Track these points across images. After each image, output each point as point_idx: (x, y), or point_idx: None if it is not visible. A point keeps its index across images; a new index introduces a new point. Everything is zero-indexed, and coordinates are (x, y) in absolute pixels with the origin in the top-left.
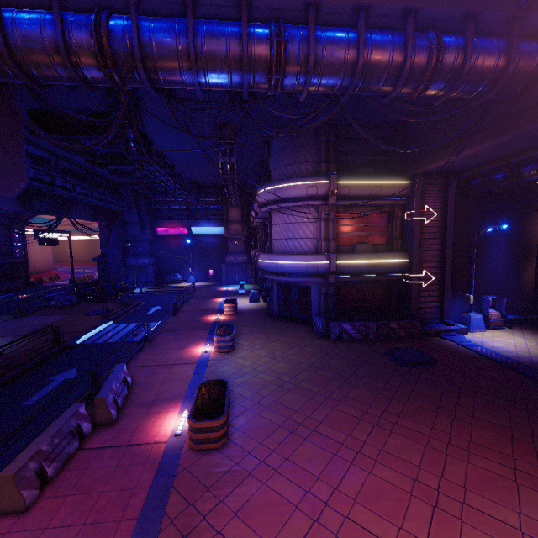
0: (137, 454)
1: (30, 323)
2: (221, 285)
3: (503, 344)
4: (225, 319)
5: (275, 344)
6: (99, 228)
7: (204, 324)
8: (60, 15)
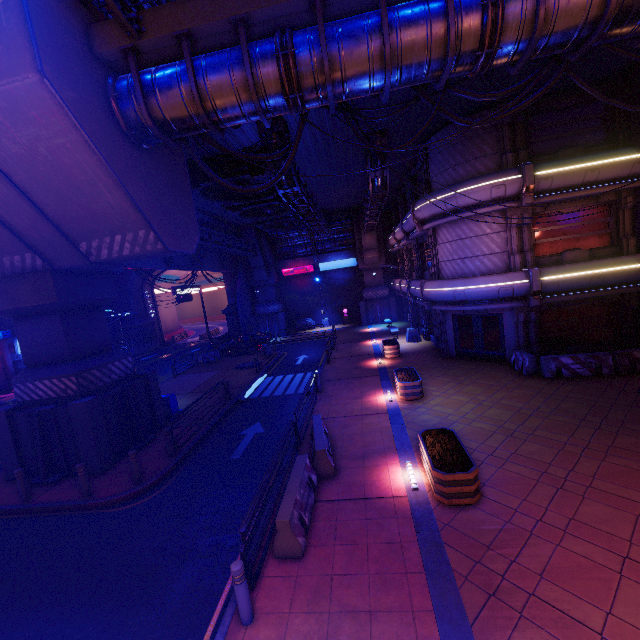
0: (381, 507)
1: (190, 381)
2: (361, 326)
3: None
4: (390, 363)
5: (471, 387)
6: (224, 278)
7: (369, 371)
8: (247, 48)
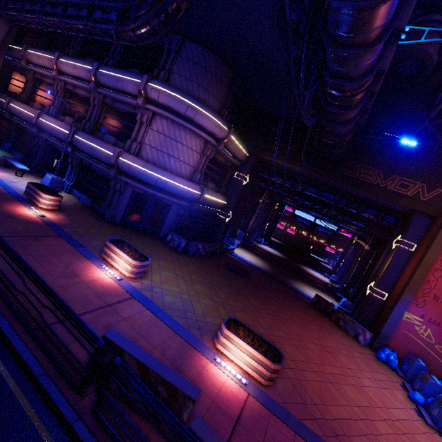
0: (254, 421)
1: None
2: None
3: (248, 258)
4: (55, 217)
5: (164, 262)
6: None
7: (37, 226)
8: None
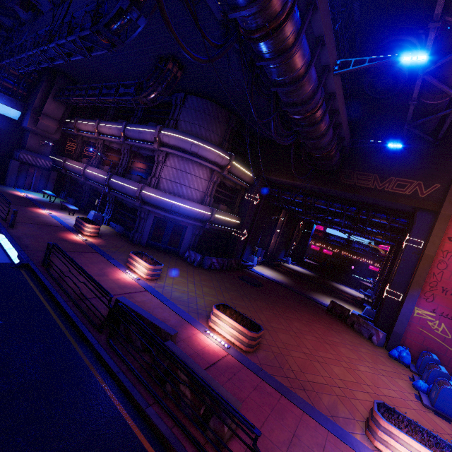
0: (226, 367)
1: None
2: (4, 185)
3: (268, 273)
4: (95, 241)
5: (179, 272)
6: None
7: (82, 246)
8: None
